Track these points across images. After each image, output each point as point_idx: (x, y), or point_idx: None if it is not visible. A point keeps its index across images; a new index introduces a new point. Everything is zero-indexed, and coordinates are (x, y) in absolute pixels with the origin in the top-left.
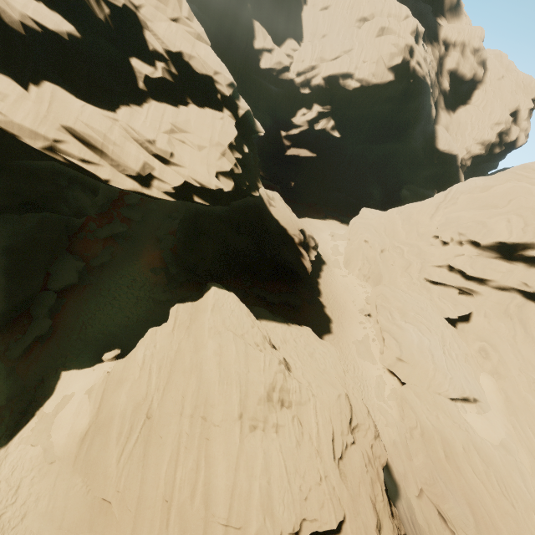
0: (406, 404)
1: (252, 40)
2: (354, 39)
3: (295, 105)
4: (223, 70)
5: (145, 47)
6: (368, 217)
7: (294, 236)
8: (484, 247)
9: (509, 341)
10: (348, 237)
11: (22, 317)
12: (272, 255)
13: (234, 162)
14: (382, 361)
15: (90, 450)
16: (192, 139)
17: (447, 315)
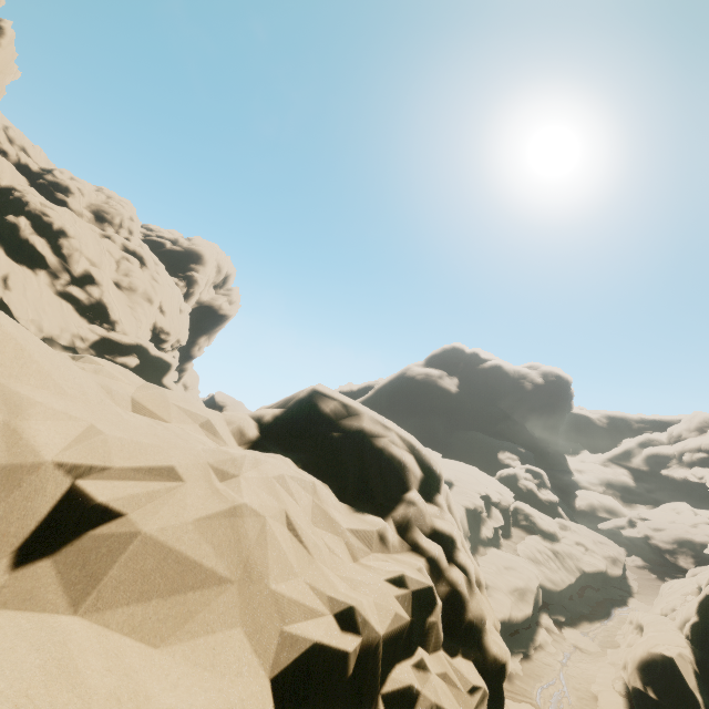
0: None
1: None
2: None
3: None
4: None
5: None
6: None
7: None
8: None
9: None
10: None
11: None
12: None
13: None
14: None
15: None
16: None
17: None
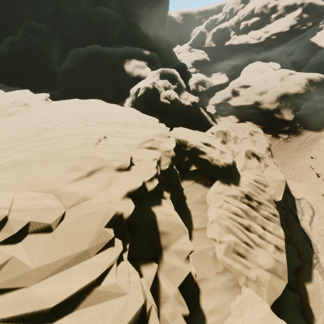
0: None
1: None
2: None
3: None
4: None
5: (276, 10)
6: None
7: None
8: None
9: None
10: None
11: None
12: None
13: (293, 21)
14: None
15: None
16: (280, 23)
17: None
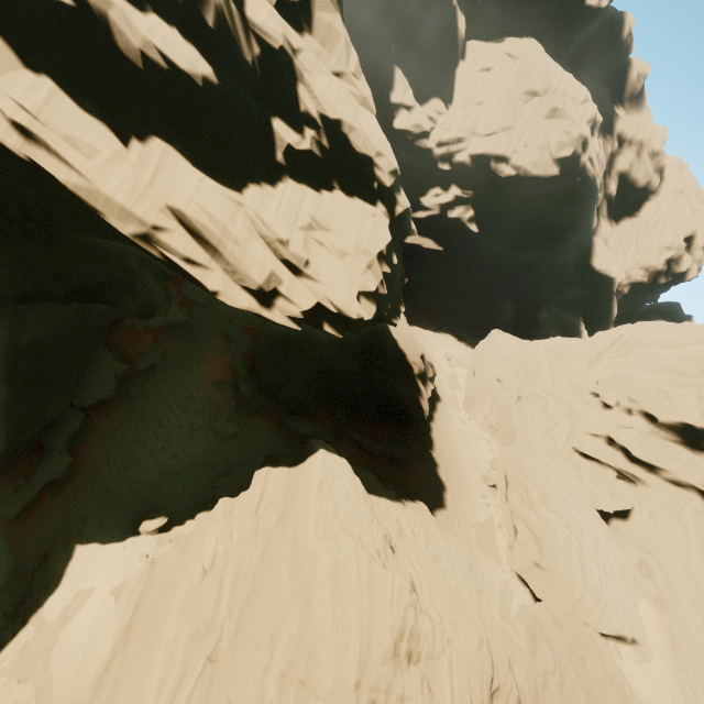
0: (542, 633)
1: (389, 91)
2: (518, 115)
3: (427, 181)
4: (388, 151)
5: (294, 106)
6: (501, 345)
7: (414, 364)
8: (662, 425)
9: (680, 558)
10: (471, 367)
11: (29, 449)
12: (383, 388)
13: (381, 278)
14: (510, 561)
15: (111, 703)
16: (334, 240)
17: (600, 506)
